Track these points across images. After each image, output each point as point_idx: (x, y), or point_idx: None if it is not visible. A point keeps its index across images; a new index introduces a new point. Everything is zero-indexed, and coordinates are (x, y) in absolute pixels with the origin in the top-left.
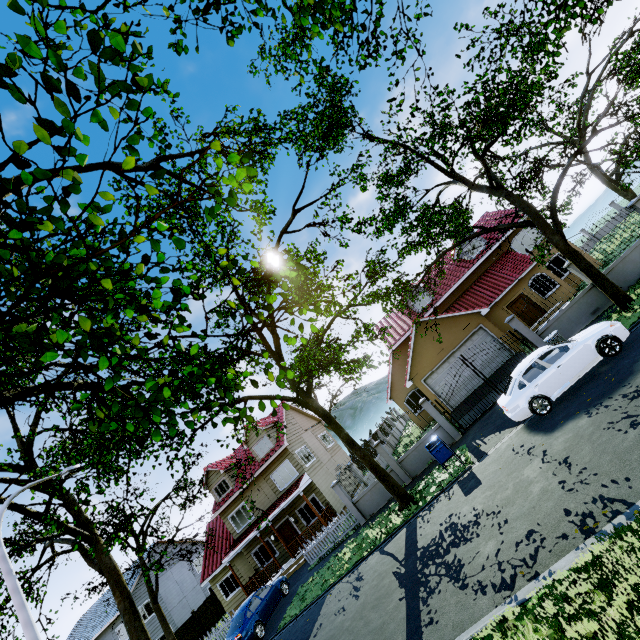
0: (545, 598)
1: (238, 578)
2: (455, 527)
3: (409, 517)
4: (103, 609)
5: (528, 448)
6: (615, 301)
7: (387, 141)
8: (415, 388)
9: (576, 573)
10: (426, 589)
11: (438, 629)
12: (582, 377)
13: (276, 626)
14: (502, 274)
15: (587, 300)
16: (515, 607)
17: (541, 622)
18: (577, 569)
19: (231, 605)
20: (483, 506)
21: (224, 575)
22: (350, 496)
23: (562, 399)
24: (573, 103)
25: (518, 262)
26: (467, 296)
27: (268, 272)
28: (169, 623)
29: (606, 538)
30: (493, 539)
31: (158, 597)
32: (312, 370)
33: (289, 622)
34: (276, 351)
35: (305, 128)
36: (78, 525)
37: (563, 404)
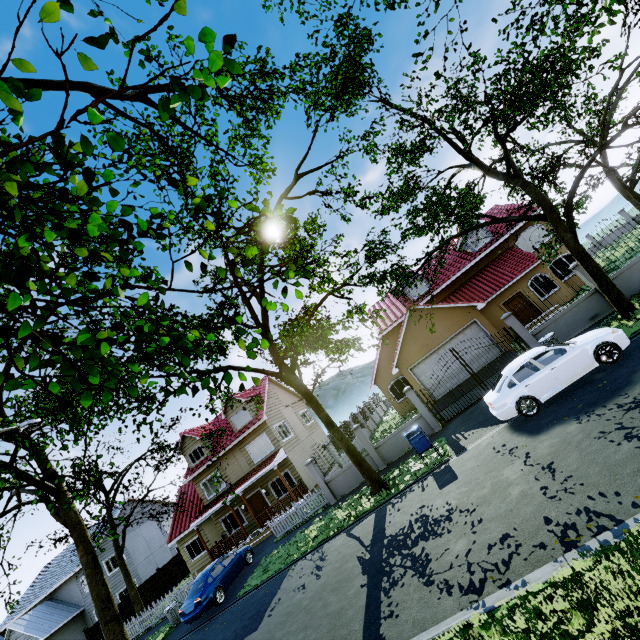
0: (516, 610)
1: (204, 542)
2: (426, 519)
3: (380, 503)
4: (70, 558)
5: (510, 448)
6: (618, 308)
7: (405, 110)
8: (400, 376)
9: (553, 588)
10: (389, 579)
11: (397, 624)
12: (574, 382)
13: (236, 593)
14: (503, 270)
15: (587, 305)
16: (482, 615)
17: (509, 635)
18: (554, 583)
19: (196, 566)
20: (457, 502)
21: (191, 538)
22: (323, 475)
23: (551, 402)
24: (600, 101)
25: (521, 260)
26: (464, 289)
27: (262, 239)
28: (134, 577)
29: (589, 554)
30: (465, 538)
31: (125, 552)
32: (298, 346)
33: (249, 591)
34: (263, 323)
35: (318, 83)
36: (45, 477)
37: (551, 407)
